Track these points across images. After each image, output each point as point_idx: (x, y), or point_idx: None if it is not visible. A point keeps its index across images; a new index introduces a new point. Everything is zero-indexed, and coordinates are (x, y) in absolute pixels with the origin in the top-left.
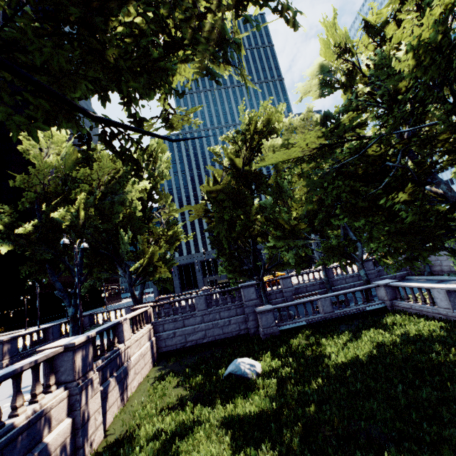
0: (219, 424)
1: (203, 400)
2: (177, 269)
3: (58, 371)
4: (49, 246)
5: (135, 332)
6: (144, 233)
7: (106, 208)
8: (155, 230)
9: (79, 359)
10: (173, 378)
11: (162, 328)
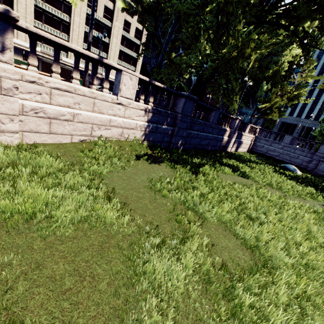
0: (270, 168)
1: (266, 164)
2: (280, 124)
3: (229, 124)
4: (226, 80)
5: (248, 133)
6: (277, 87)
7: (264, 64)
8: (286, 88)
9: (236, 124)
10: (255, 157)
11: (258, 140)
